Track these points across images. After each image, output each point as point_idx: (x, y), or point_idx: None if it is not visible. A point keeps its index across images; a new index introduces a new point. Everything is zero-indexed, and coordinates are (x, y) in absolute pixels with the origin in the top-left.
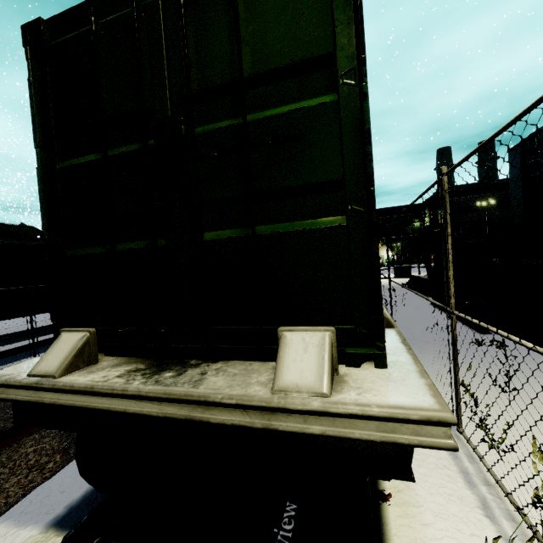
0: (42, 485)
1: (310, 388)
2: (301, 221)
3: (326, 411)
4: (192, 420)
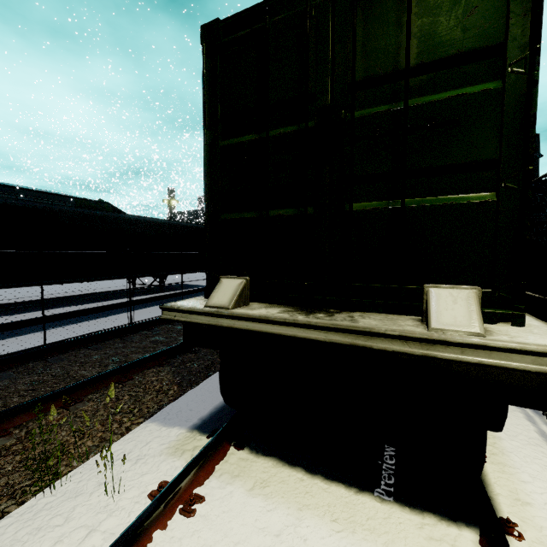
0: (171, 404)
1: (466, 329)
2: (448, 196)
3: (485, 344)
4: (355, 346)
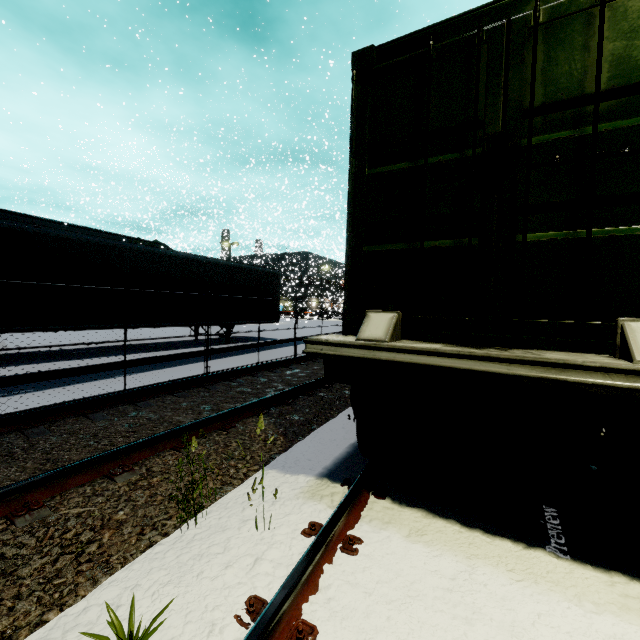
0: (284, 454)
1: None
2: None
3: None
4: (546, 378)
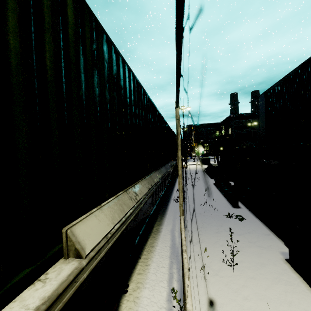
0: None
1: None
2: None
3: None
4: None
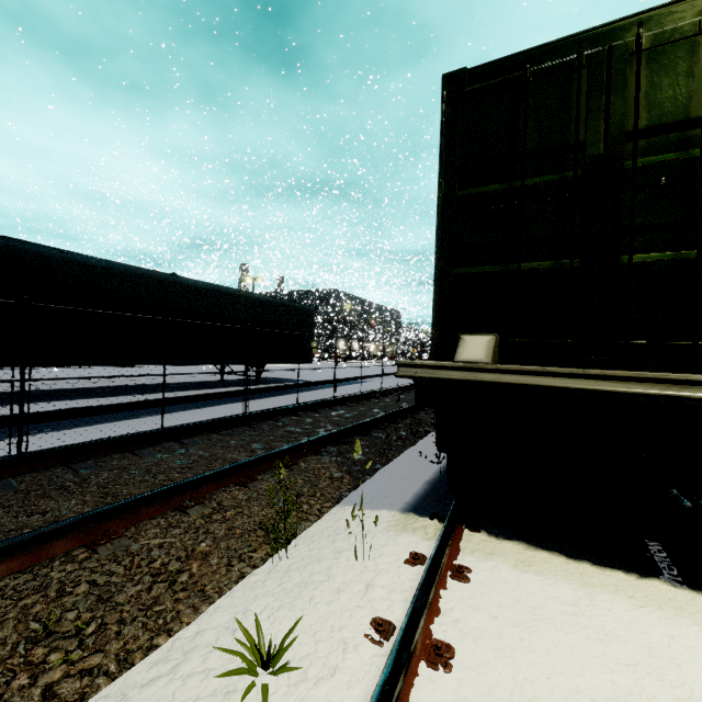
0: (356, 491)
1: None
2: None
3: None
4: (667, 396)
